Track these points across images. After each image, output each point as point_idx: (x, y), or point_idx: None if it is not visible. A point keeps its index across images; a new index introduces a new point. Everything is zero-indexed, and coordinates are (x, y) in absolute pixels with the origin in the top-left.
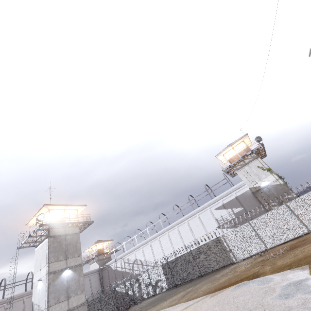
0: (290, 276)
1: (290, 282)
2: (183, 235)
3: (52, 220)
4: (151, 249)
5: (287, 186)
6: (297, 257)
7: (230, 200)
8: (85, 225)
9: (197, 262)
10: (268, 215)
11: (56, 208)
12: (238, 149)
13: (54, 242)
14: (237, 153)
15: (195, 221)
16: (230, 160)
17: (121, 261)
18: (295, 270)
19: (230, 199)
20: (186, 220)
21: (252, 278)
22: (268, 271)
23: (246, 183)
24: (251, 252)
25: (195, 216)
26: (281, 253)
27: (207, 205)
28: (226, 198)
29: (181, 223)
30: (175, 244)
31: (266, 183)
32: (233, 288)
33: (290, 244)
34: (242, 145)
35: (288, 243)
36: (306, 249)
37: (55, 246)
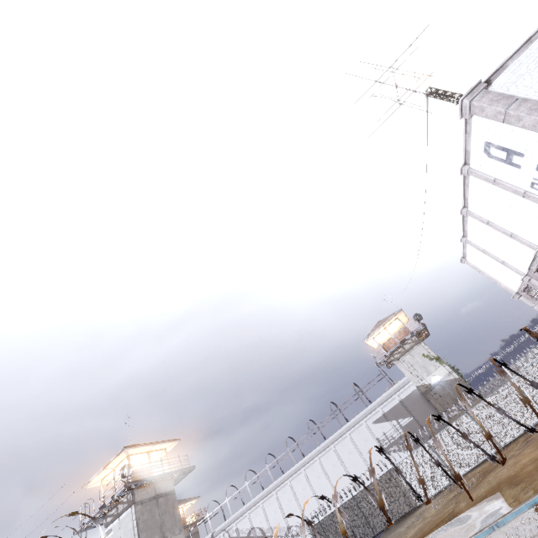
0: (487, 508)
1: (487, 514)
2: (330, 471)
3: (135, 474)
4: (278, 504)
5: (465, 382)
6: (491, 486)
7: (392, 407)
8: (182, 474)
9: (366, 514)
10: (449, 430)
11: (137, 451)
12: (392, 328)
13: (143, 512)
14: (393, 337)
15: (345, 446)
16: (384, 345)
17: (224, 535)
18: (490, 501)
19: (393, 405)
20: (332, 445)
21: (449, 520)
22: (465, 508)
23: (411, 379)
24: (438, 487)
25: (344, 437)
26: (474, 483)
27: (360, 417)
28: (387, 404)
29: (325, 451)
30: (318, 490)
31: (437, 378)
32: (431, 537)
33: (482, 469)
34: (396, 322)
35: (480, 467)
36: (498, 474)
37: (145, 518)
